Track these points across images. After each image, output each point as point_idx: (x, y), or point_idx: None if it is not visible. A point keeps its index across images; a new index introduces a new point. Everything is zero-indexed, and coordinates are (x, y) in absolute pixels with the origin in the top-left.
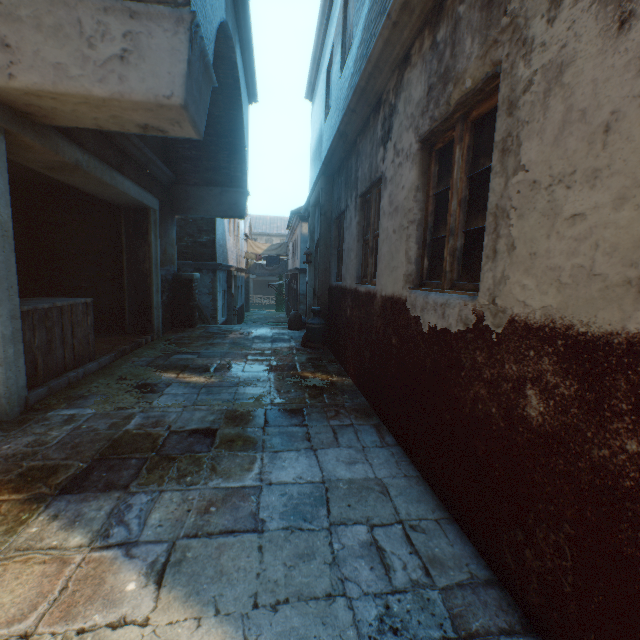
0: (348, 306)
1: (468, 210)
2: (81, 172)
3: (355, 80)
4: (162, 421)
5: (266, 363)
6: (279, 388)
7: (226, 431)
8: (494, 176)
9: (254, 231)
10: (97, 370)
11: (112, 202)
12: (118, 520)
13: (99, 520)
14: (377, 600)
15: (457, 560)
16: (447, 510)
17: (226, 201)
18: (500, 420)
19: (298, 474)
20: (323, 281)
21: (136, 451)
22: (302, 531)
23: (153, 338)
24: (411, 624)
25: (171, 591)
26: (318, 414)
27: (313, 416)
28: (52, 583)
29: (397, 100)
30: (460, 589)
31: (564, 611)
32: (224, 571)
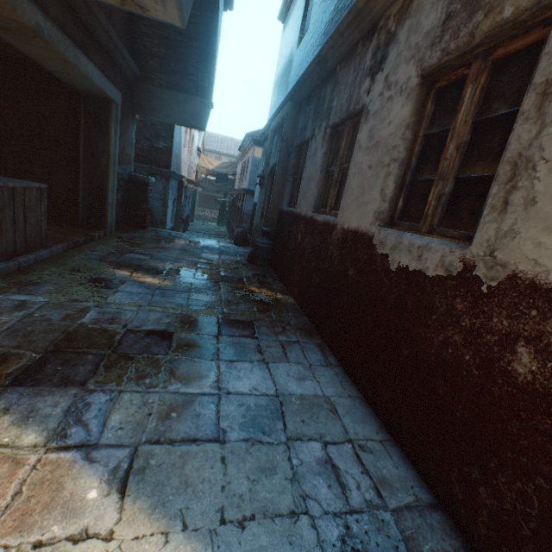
0: (300, 232)
1: (465, 156)
2: (41, 41)
3: (344, 2)
4: (118, 318)
5: (216, 273)
6: (229, 299)
7: (182, 335)
8: (524, 122)
9: (205, 147)
10: (49, 258)
11: (72, 86)
12: (76, 419)
13: (55, 418)
14: (337, 520)
15: (403, 482)
16: (389, 432)
17: (189, 110)
18: (474, 368)
19: (253, 385)
20: (275, 205)
21: (92, 346)
22: (262, 444)
23: (106, 234)
24: (370, 546)
25: (135, 502)
26: (267, 328)
27: (263, 330)
28: (3, 486)
29: (399, 27)
30: (409, 511)
31: (517, 549)
32: (189, 482)
